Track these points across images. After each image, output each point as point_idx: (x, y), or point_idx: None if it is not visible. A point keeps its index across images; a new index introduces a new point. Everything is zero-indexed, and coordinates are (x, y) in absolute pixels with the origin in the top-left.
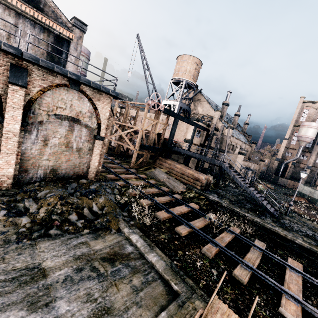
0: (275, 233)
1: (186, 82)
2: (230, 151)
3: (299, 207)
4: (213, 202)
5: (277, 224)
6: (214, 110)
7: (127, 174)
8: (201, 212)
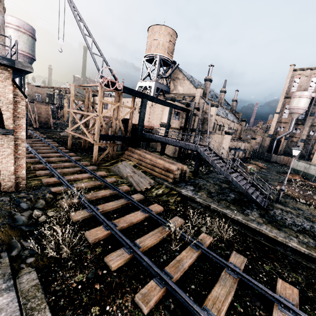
0: (262, 234)
1: (160, 58)
2: (217, 132)
3: (293, 188)
4: (187, 197)
5: (264, 220)
6: (196, 88)
7: (81, 173)
8: (161, 219)
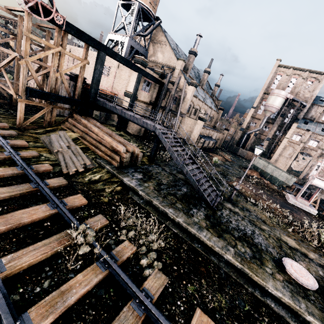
0: (201, 240)
1: (139, 6)
2: (192, 115)
3: (248, 186)
4: (130, 188)
5: (208, 223)
6: (177, 58)
7: None
8: (71, 219)
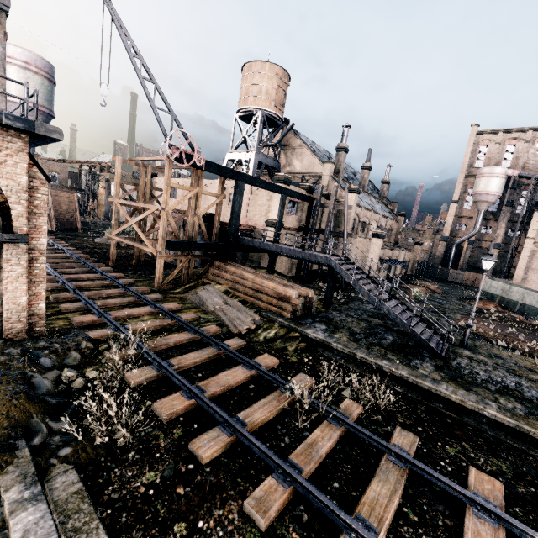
0: (441, 398)
1: (263, 113)
2: (360, 233)
3: (486, 324)
4: (317, 342)
5: (443, 375)
6: (322, 162)
7: (137, 306)
8: (276, 378)
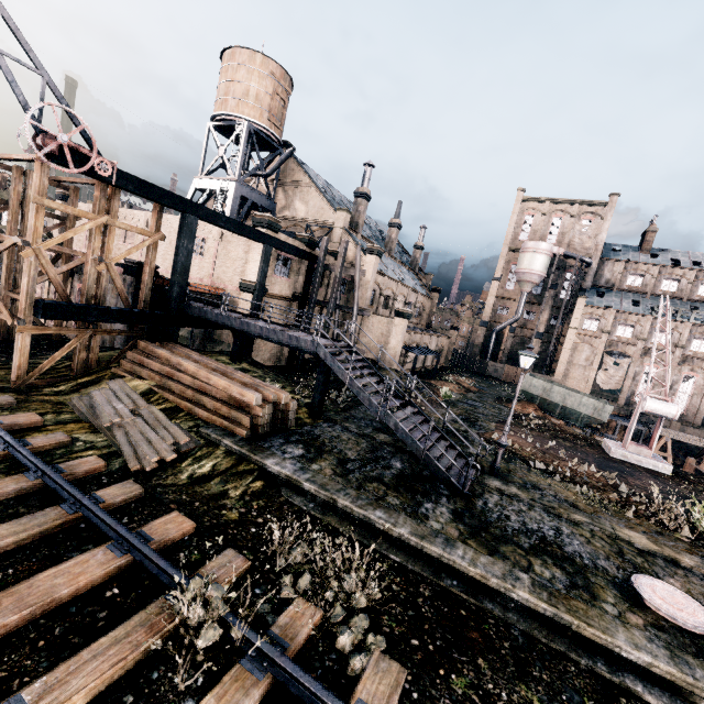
0: (455, 570)
1: (249, 127)
2: (382, 310)
3: (524, 436)
4: (282, 479)
5: (463, 527)
6: (335, 209)
7: None
8: (168, 571)
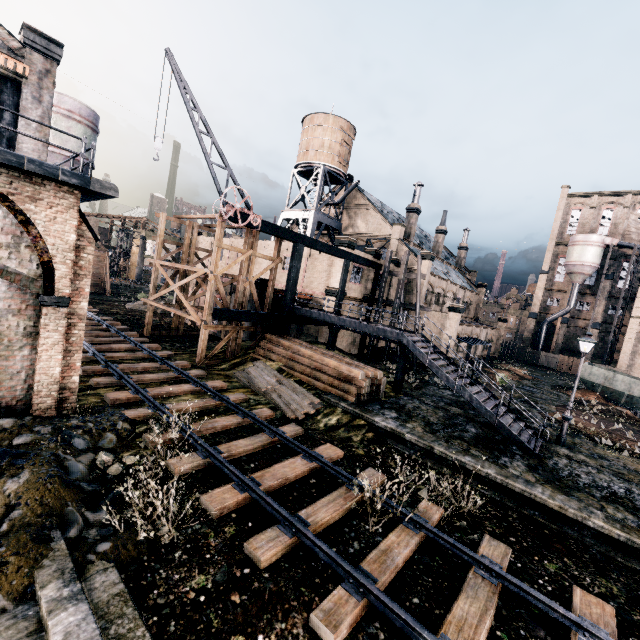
0: (536, 503)
1: (324, 169)
2: (434, 306)
3: (587, 418)
4: (386, 432)
5: (538, 476)
6: (391, 224)
7: (177, 383)
8: (342, 472)
